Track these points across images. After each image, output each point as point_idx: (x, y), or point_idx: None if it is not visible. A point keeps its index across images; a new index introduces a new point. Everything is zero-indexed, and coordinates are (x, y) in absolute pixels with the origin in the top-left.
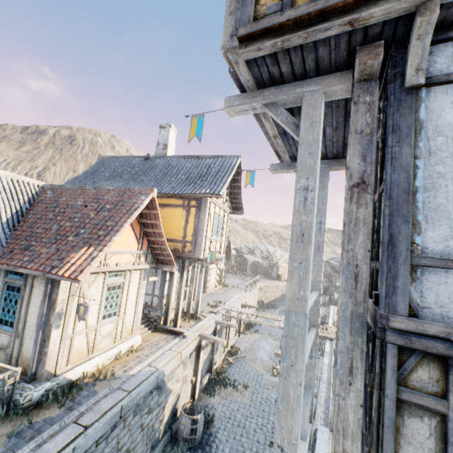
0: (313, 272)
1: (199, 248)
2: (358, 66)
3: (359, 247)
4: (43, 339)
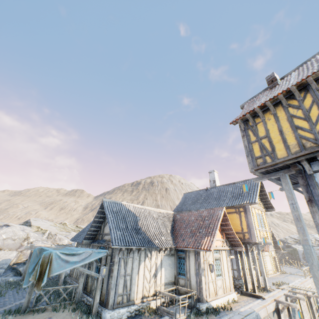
0: None
1: (253, 235)
2: (292, 169)
3: (317, 220)
4: (198, 281)
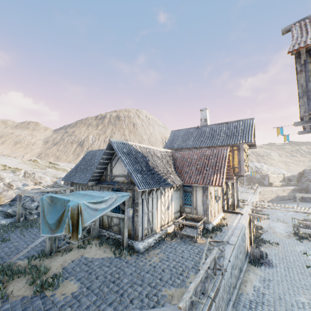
0: None
1: (242, 170)
2: None
3: None
4: (205, 209)
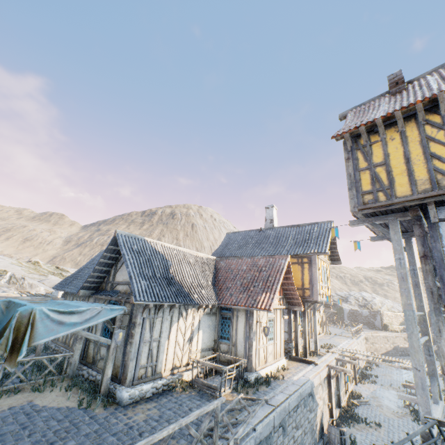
0: (416, 300)
1: (315, 293)
2: (410, 214)
3: (430, 281)
4: (248, 347)
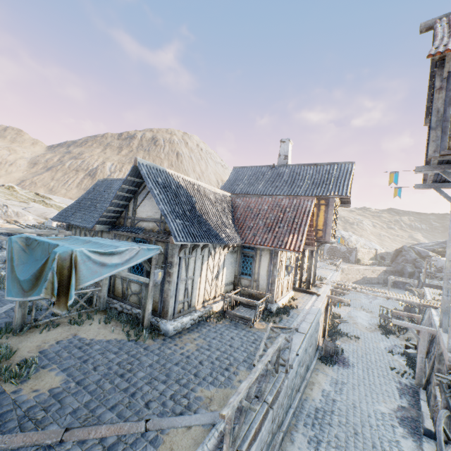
0: (449, 249)
1: (328, 234)
2: None
3: None
4: (270, 283)
